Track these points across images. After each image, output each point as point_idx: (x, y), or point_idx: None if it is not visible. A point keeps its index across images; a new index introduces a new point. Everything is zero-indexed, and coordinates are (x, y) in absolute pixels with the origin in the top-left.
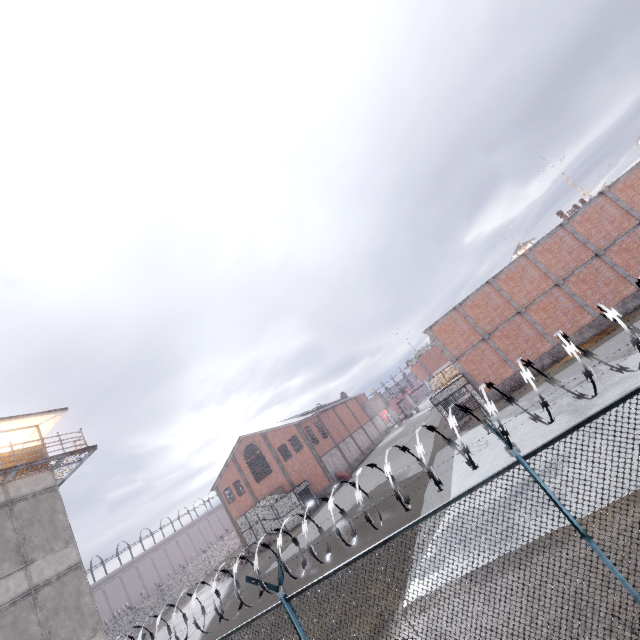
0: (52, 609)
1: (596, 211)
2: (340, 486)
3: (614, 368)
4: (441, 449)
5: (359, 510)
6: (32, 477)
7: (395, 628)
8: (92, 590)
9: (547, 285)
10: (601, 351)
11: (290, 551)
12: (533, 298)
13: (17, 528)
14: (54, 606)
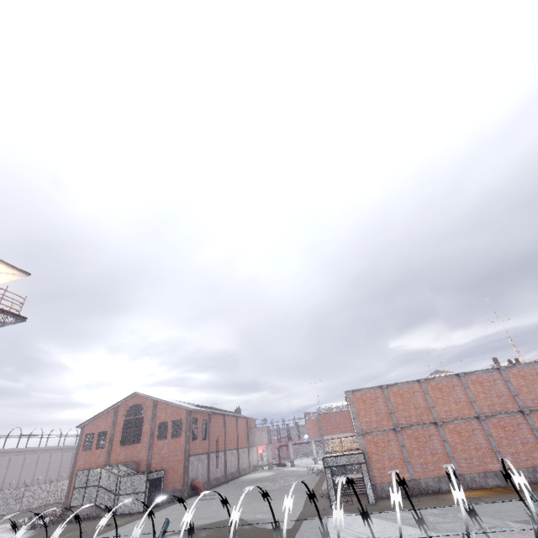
0: None
1: (532, 374)
2: (189, 496)
3: (529, 532)
4: (311, 517)
5: (202, 535)
6: None
7: None
8: None
9: (469, 413)
10: (509, 506)
11: None
12: (453, 417)
13: None
14: None
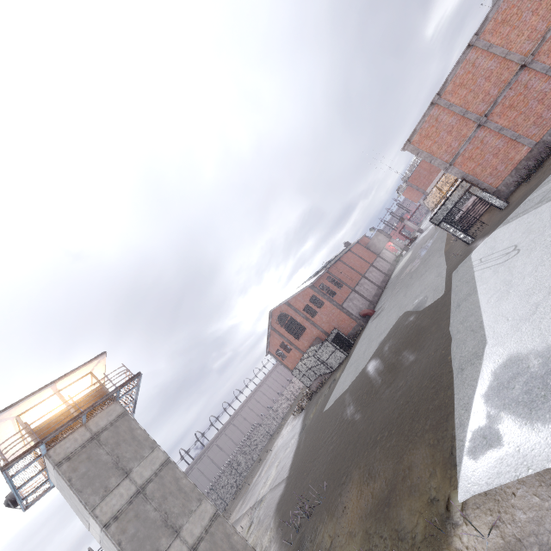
0: (161, 497)
1: None
2: (367, 322)
3: None
4: (456, 268)
5: (385, 350)
6: (104, 412)
7: (455, 538)
8: (218, 436)
9: None
10: None
11: (337, 392)
12: (542, 34)
13: (109, 452)
14: (161, 494)
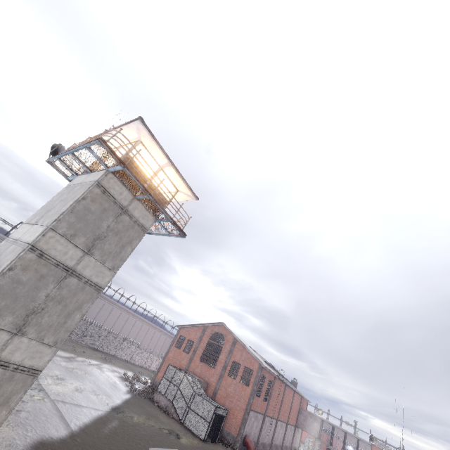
0: (61, 296)
1: None
2: (239, 449)
3: None
4: None
5: None
6: (146, 211)
7: None
8: None
9: None
10: None
11: None
12: None
13: (110, 227)
14: (64, 296)
